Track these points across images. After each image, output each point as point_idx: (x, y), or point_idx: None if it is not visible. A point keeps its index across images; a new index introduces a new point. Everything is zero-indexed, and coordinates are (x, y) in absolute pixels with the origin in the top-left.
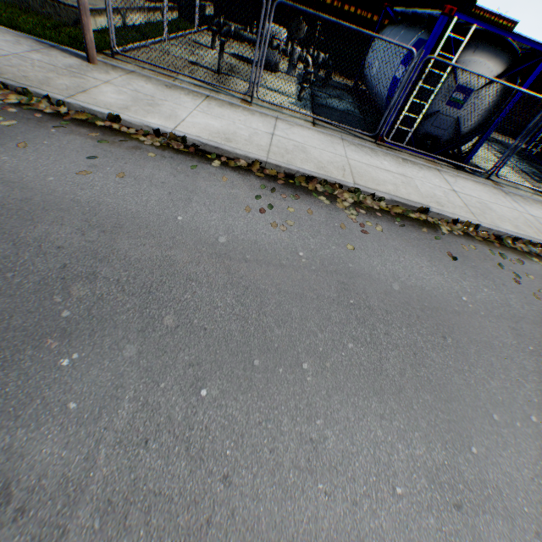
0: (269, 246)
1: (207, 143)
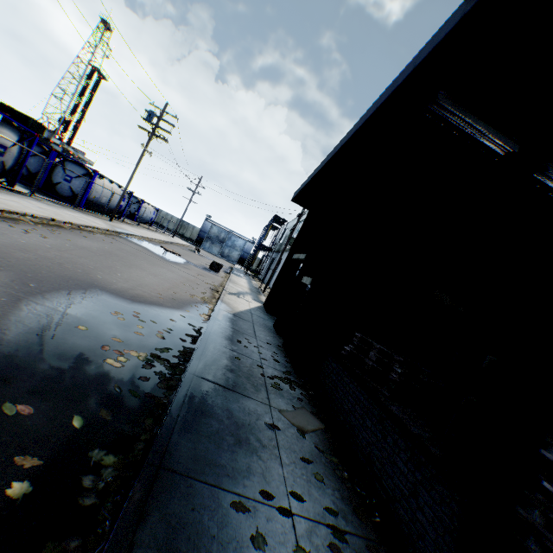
0: (59, 245)
1: None
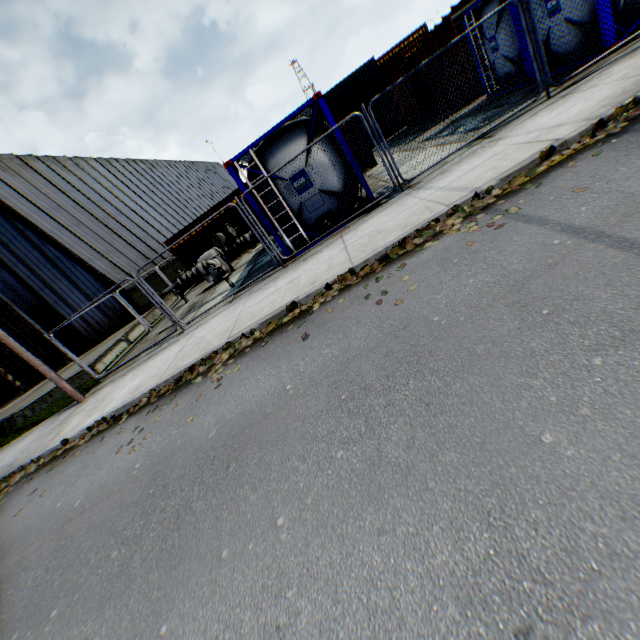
0: (114, 478)
1: (118, 409)
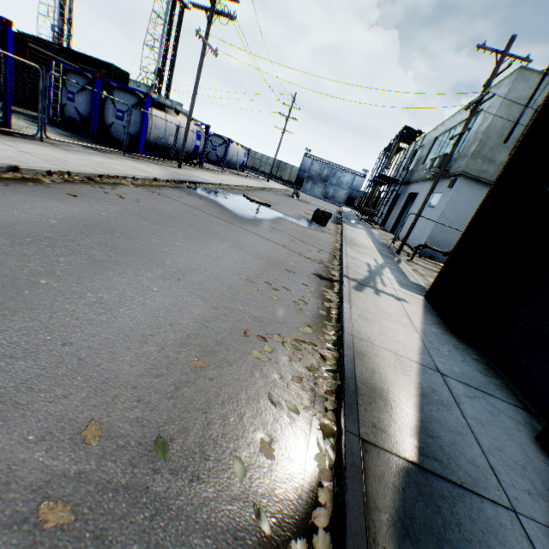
0: None
1: None
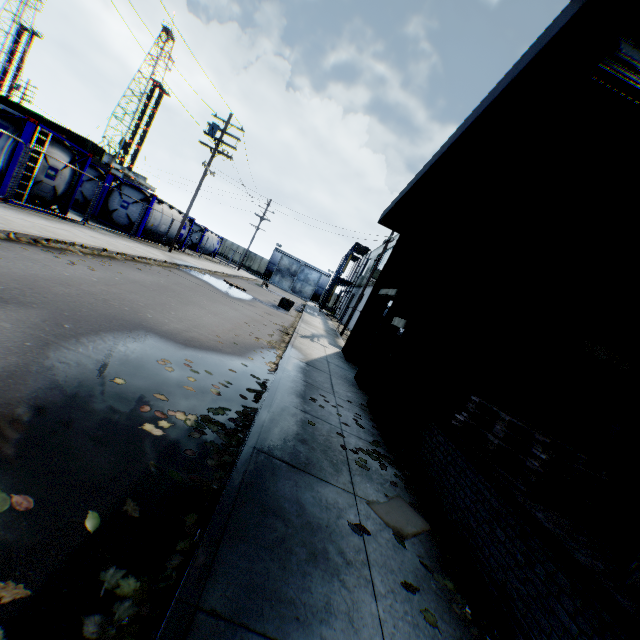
0: (107, 278)
1: None
